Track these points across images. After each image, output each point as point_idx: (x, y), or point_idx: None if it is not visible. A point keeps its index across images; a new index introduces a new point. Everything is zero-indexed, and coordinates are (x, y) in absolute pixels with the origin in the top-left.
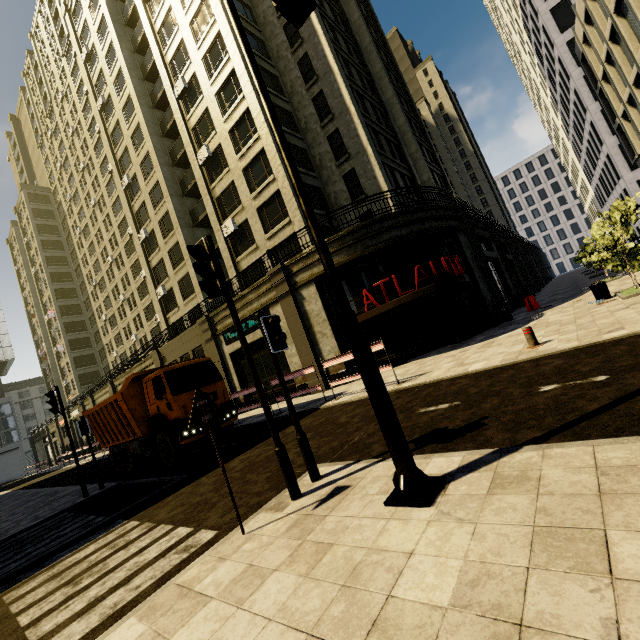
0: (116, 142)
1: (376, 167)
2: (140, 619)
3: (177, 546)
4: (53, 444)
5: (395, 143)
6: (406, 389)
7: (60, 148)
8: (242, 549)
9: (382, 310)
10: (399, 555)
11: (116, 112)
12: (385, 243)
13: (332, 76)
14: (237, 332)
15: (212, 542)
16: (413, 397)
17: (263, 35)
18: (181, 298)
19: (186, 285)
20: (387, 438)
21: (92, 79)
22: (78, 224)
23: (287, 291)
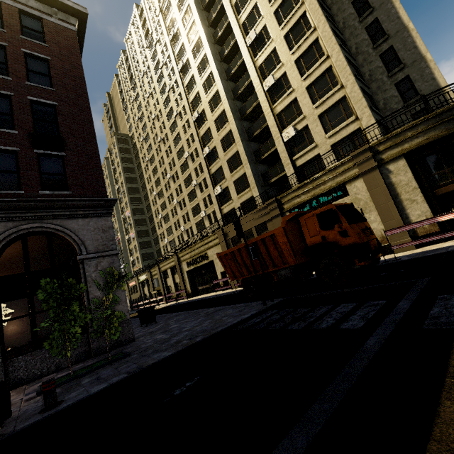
0: (189, 90)
1: (436, 70)
2: None
3: None
4: None
5: None
6: None
7: (138, 108)
8: None
9: None
10: None
11: (192, 70)
12: None
13: (389, 4)
14: None
15: None
16: None
17: None
18: (235, 193)
19: (240, 183)
20: None
21: (174, 52)
22: (146, 155)
23: (373, 166)
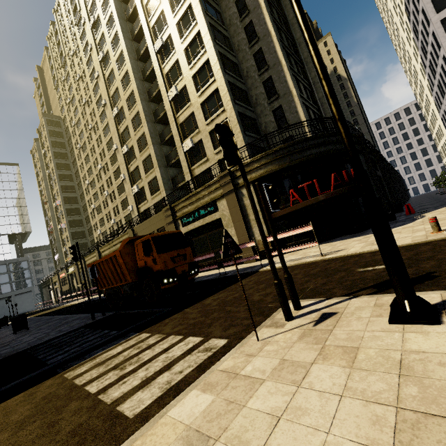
0: (110, 84)
1: (298, 104)
2: (203, 391)
3: (197, 348)
4: (55, 290)
5: (309, 90)
6: (331, 259)
7: (69, 89)
8: (265, 350)
9: (304, 205)
10: (442, 355)
11: (111, 63)
12: (307, 157)
13: (269, 37)
14: (248, 193)
15: (228, 346)
16: (343, 263)
17: (220, 8)
18: (149, 194)
19: (153, 185)
20: (393, 271)
21: (96, 40)
22: (79, 142)
23: (231, 189)
